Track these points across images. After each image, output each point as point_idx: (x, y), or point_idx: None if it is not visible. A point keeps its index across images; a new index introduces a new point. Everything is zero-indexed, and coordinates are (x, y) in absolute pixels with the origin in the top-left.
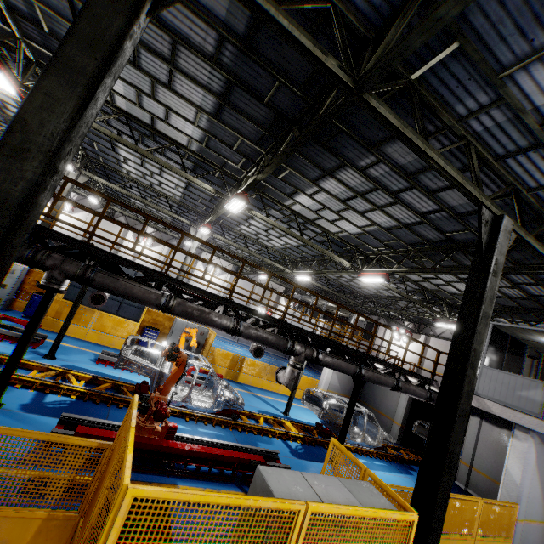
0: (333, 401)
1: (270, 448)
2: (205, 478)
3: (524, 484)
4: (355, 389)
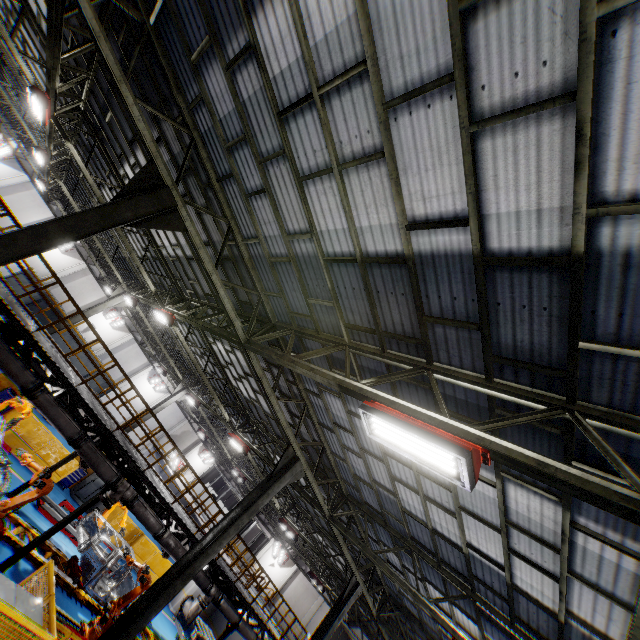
0: (201, 630)
1: None
2: None
3: None
4: (226, 631)
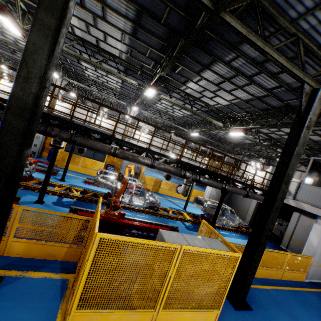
0: (210, 203)
1: (174, 225)
2: (140, 237)
3: (318, 247)
4: (222, 196)
